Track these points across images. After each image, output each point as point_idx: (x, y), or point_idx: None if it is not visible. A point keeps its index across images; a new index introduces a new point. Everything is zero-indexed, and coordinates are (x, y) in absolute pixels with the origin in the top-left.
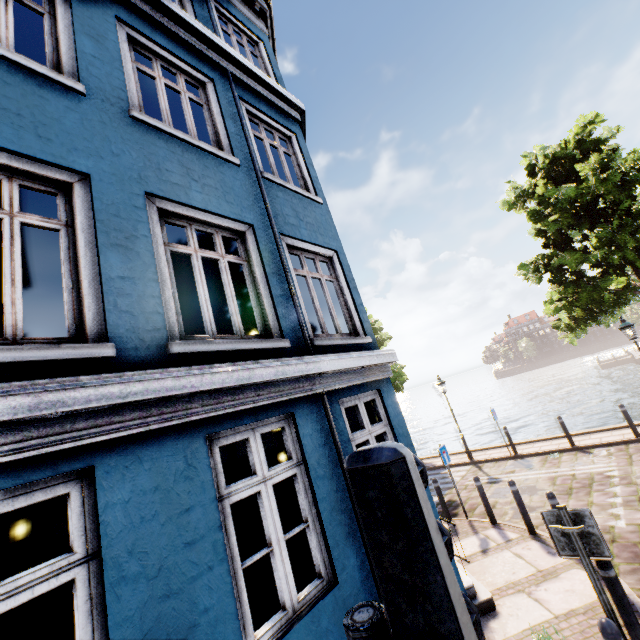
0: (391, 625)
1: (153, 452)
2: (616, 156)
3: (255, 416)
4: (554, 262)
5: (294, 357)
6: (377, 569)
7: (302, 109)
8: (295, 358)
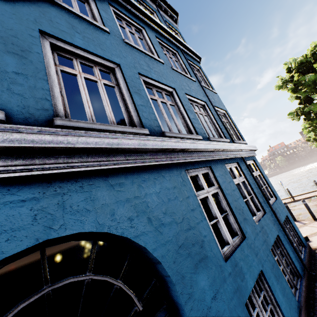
0: None
1: (218, 166)
2: None
3: (231, 161)
4: (306, 110)
5: (236, 143)
6: None
7: (200, 57)
8: (236, 144)
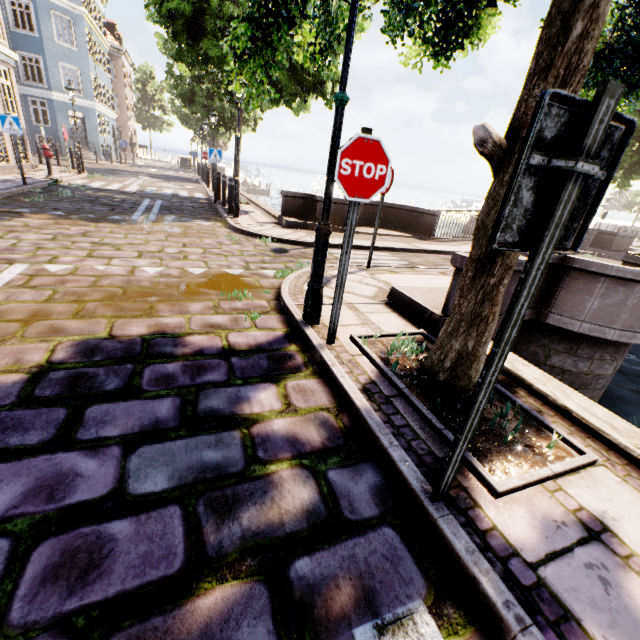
0: None
1: None
2: None
3: None
4: None
5: None
6: None
7: None
8: None
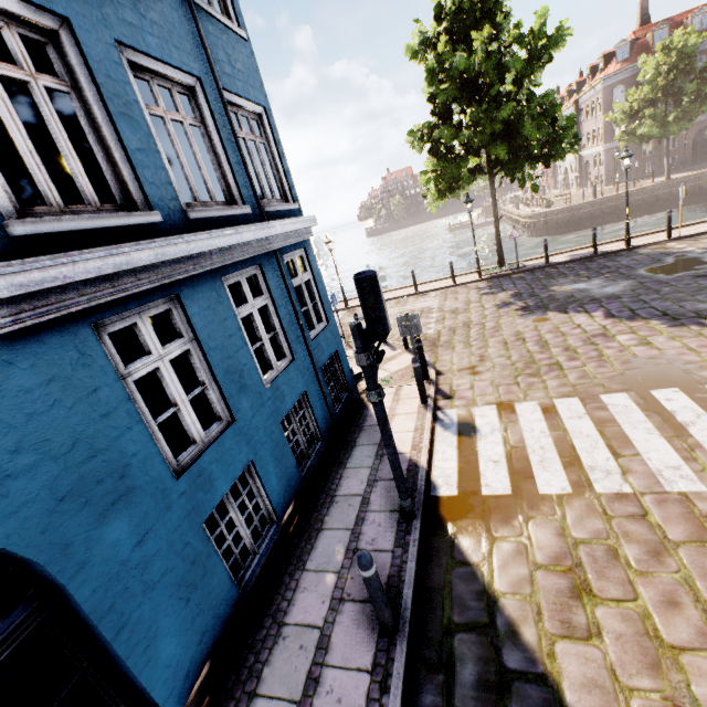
0: (366, 321)
1: (201, 287)
2: (506, 23)
3: (242, 266)
4: (436, 135)
5: (261, 223)
6: (364, 306)
7: None
8: (261, 224)
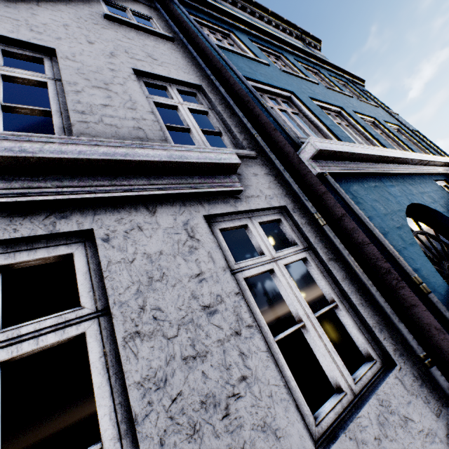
0: None
1: None
2: None
3: None
4: None
5: None
6: None
7: (364, 80)
8: None
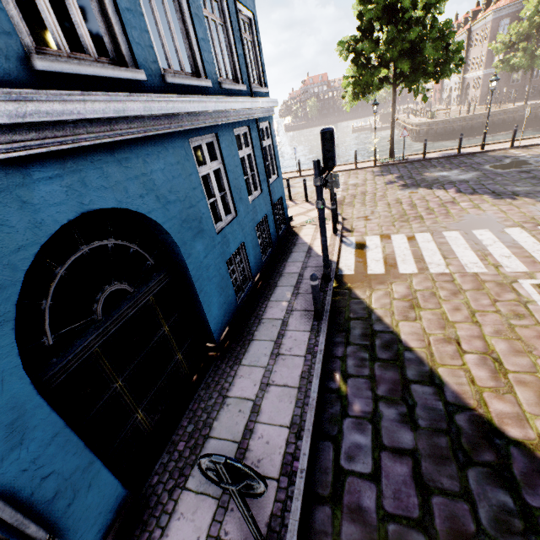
0: (323, 159)
1: (225, 132)
2: None
3: (242, 125)
4: (359, 47)
5: (253, 98)
6: (324, 149)
7: None
8: (254, 98)
